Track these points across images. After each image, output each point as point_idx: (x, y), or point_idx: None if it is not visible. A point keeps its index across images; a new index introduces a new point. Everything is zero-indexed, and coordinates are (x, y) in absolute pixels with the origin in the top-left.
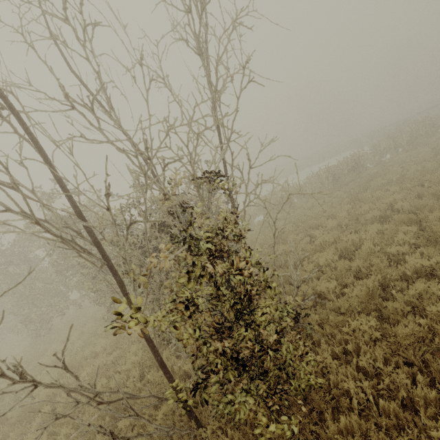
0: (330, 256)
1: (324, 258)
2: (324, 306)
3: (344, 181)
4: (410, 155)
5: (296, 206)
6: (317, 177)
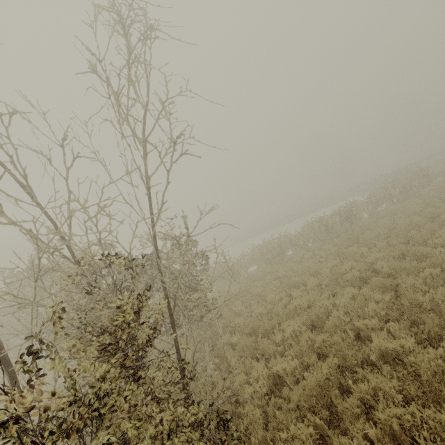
0: (297, 326)
1: (291, 328)
2: (281, 393)
3: (337, 232)
4: (404, 206)
5: (287, 258)
6: (310, 227)
